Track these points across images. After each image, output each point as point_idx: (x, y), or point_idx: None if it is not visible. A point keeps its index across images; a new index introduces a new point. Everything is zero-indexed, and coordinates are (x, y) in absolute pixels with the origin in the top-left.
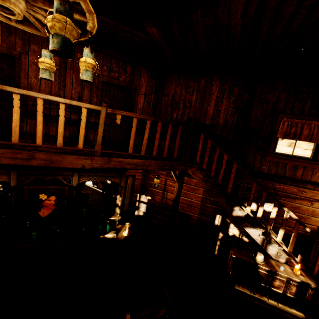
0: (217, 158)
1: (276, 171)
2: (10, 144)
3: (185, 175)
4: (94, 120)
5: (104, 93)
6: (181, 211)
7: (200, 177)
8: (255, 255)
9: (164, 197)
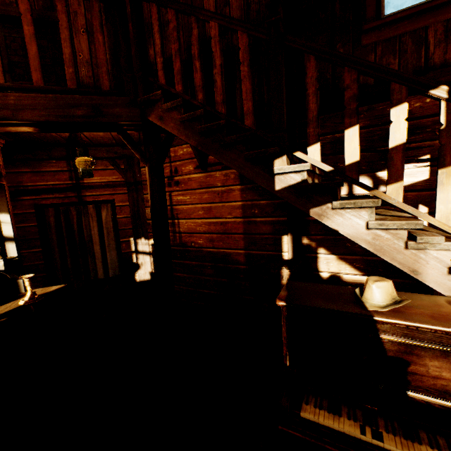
0: (198, 45)
1: (400, 64)
2: None
3: (199, 169)
4: None
5: (2, 44)
6: (211, 250)
7: (175, 120)
8: (363, 289)
9: (175, 231)
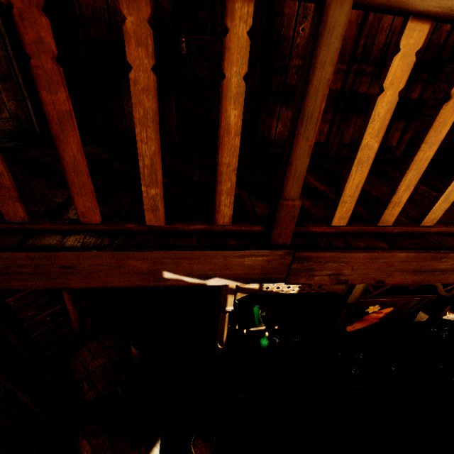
0: None
1: None
2: (417, 231)
3: None
4: (417, 94)
5: None
6: None
7: None
8: None
9: None
